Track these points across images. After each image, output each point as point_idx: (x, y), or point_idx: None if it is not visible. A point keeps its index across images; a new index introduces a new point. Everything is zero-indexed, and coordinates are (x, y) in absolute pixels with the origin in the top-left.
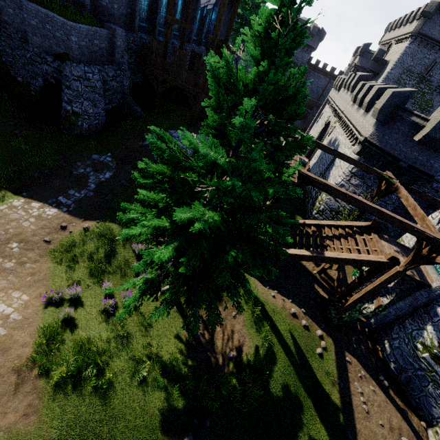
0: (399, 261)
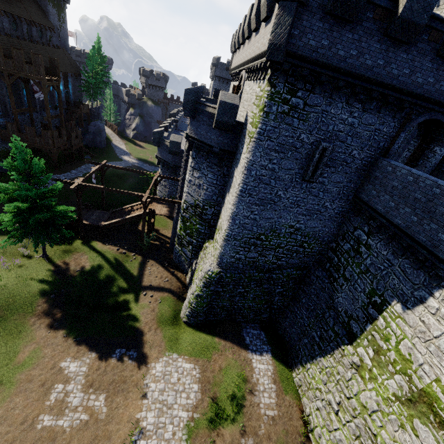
0: (153, 210)
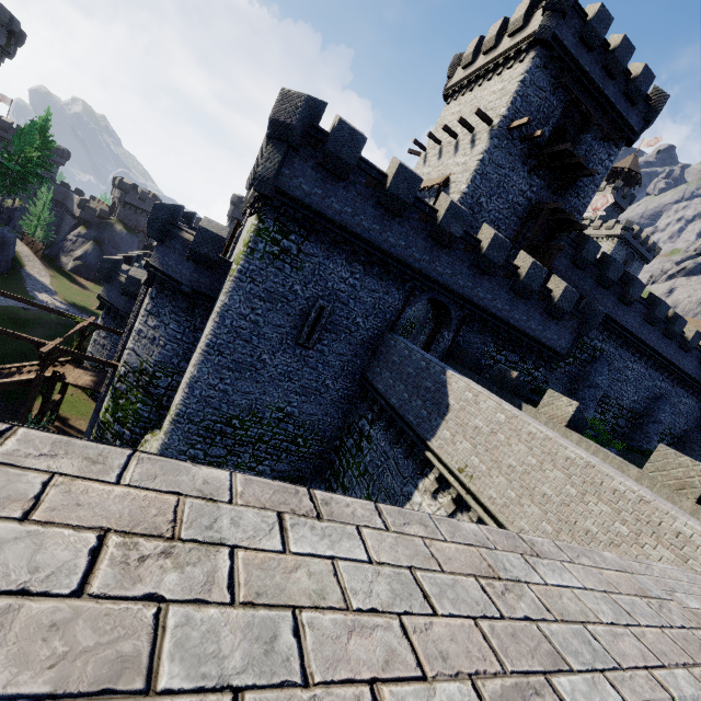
0: (61, 373)
